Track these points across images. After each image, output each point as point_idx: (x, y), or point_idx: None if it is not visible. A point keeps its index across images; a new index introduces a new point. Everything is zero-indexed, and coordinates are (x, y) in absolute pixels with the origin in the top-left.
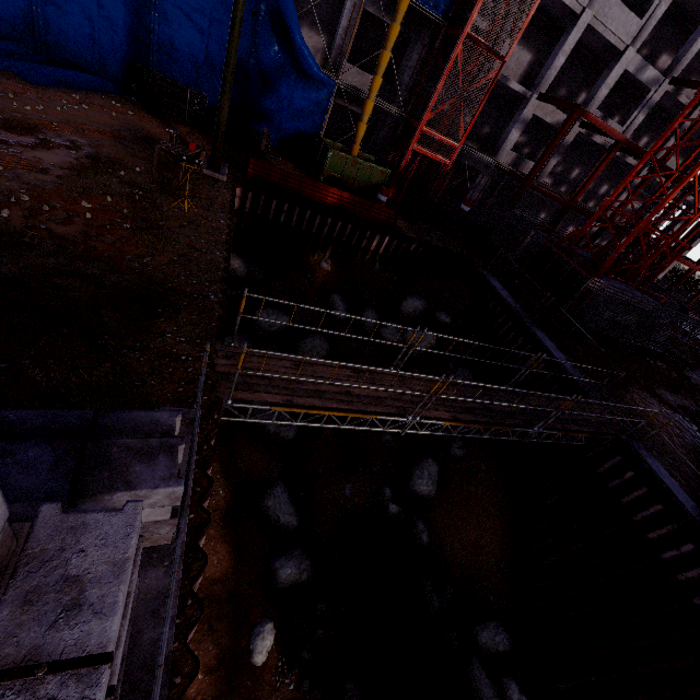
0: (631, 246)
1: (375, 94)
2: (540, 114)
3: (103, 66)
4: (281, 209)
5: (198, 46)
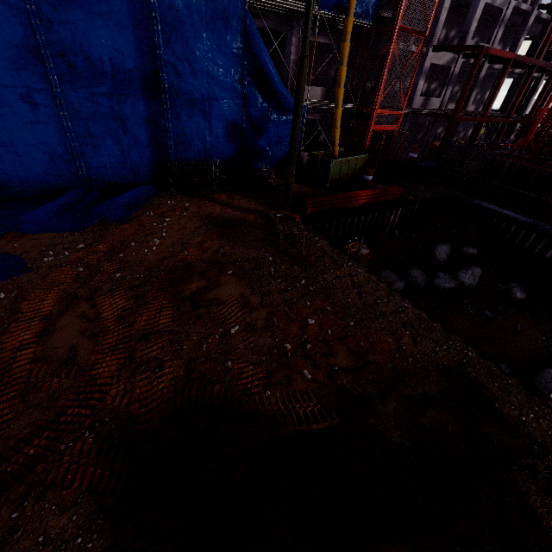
0: (521, 128)
1: (341, 102)
2: (435, 61)
3: (135, 174)
4: (330, 226)
5: (203, 125)
